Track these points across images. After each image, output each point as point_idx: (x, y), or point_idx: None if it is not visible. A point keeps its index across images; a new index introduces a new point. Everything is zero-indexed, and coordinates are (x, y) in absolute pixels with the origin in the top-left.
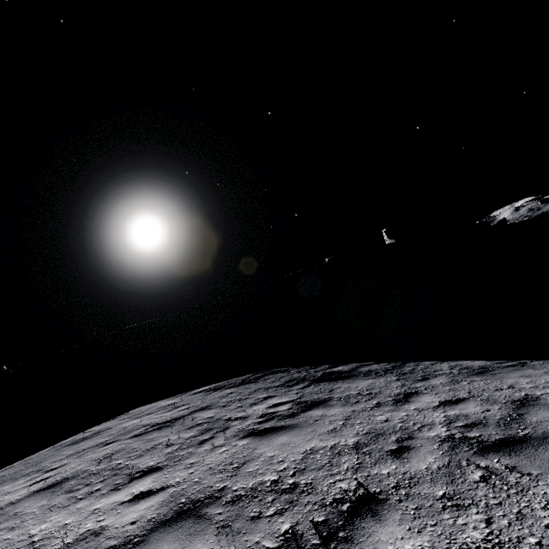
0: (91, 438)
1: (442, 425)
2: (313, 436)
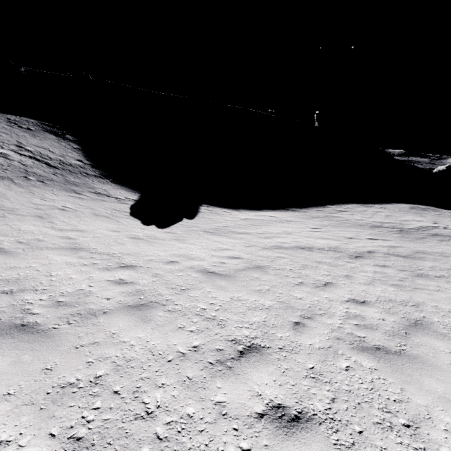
0: None
1: (24, 135)
2: (11, 128)
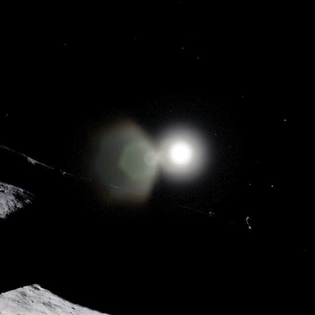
0: (2, 183)
1: None
2: None
